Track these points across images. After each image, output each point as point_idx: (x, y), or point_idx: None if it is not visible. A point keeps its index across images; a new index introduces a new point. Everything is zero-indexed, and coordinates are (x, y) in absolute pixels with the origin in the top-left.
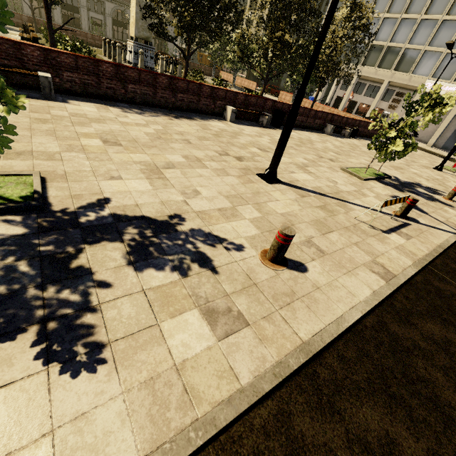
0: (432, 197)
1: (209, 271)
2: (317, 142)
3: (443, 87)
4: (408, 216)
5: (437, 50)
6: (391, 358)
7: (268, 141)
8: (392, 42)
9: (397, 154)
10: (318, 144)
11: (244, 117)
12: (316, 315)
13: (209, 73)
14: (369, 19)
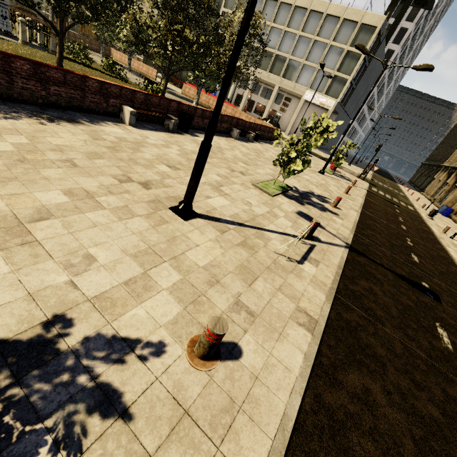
0: (323, 207)
1: (118, 420)
2: (226, 149)
3: (318, 98)
4: (312, 236)
5: (312, 66)
6: (333, 447)
7: (178, 153)
8: (279, 51)
9: (297, 170)
10: (227, 153)
11: (147, 119)
12: (261, 428)
13: (96, 49)
14: (262, 29)
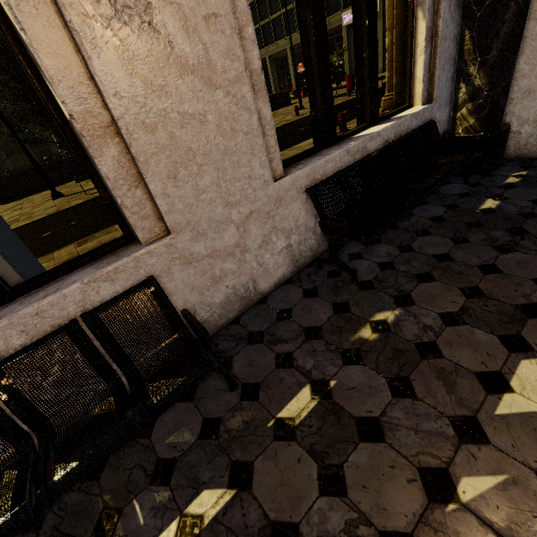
0: None
1: None
2: None
3: None
4: None
5: None
6: None
7: None
8: None
9: None
10: None
11: None
12: None
13: None
14: None
